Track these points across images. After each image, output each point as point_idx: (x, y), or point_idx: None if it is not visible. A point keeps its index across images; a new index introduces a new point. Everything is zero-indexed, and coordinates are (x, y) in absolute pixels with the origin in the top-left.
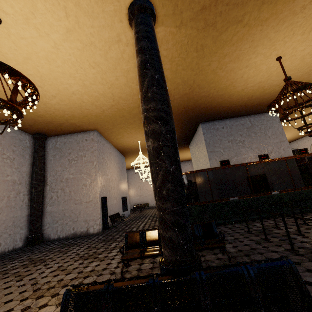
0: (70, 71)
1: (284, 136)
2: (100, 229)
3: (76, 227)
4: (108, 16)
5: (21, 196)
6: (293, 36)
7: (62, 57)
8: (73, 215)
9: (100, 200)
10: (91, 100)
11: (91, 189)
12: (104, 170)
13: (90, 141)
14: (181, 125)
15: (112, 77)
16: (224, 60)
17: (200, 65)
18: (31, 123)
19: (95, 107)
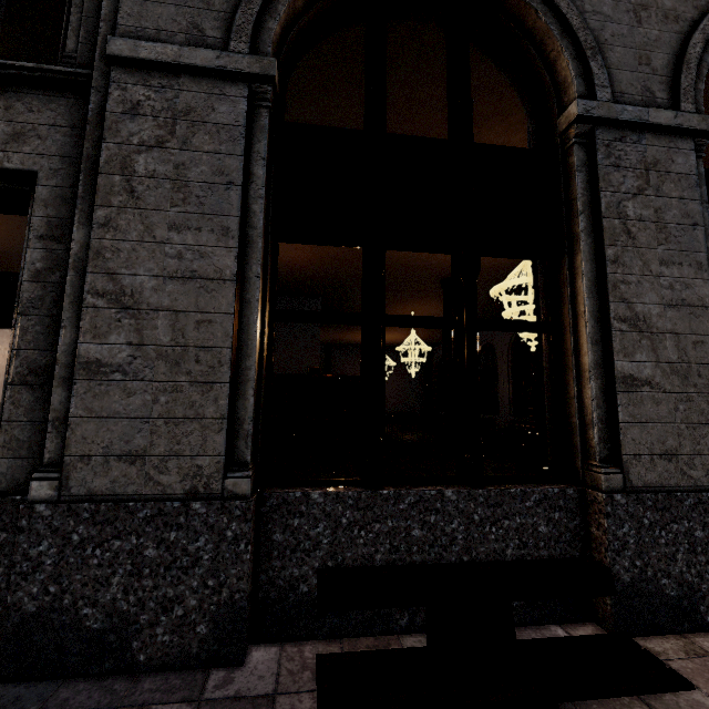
0: None
1: (318, 339)
2: None
3: None
4: None
5: None
6: None
7: None
8: None
9: None
10: None
11: None
12: None
13: None
14: None
15: None
16: None
17: None
18: None
19: None
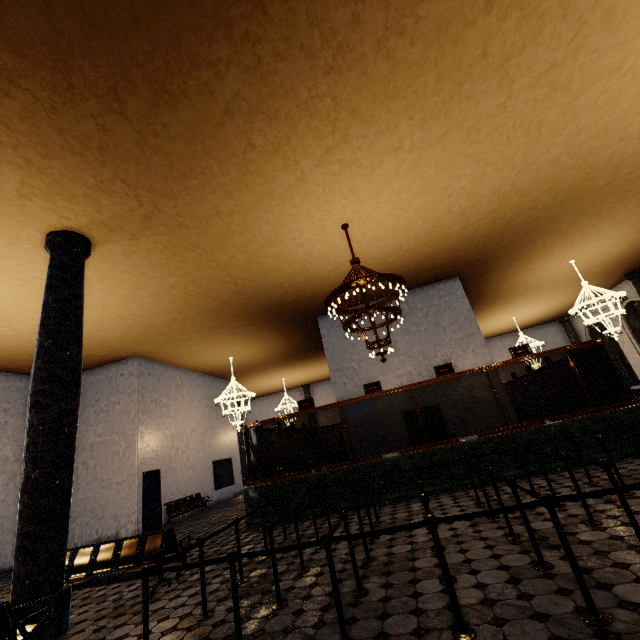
0: (31, 305)
1: (474, 324)
2: (136, 532)
3: (102, 528)
4: (30, 252)
5: (18, 481)
6: (332, 203)
7: (8, 296)
8: (98, 508)
9: (140, 477)
10: (91, 326)
11: (125, 461)
12: (155, 421)
13: (127, 375)
14: (283, 325)
15: (96, 298)
16: (250, 248)
17: (217, 260)
18: (30, 364)
19: (107, 332)
